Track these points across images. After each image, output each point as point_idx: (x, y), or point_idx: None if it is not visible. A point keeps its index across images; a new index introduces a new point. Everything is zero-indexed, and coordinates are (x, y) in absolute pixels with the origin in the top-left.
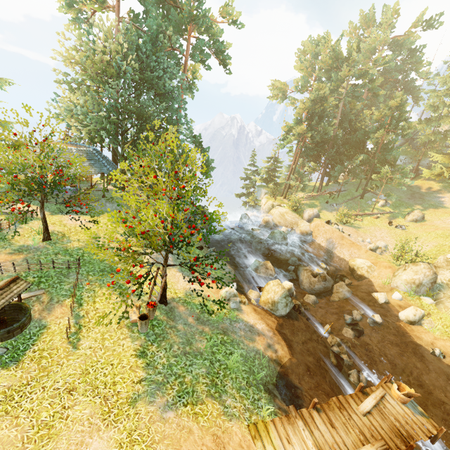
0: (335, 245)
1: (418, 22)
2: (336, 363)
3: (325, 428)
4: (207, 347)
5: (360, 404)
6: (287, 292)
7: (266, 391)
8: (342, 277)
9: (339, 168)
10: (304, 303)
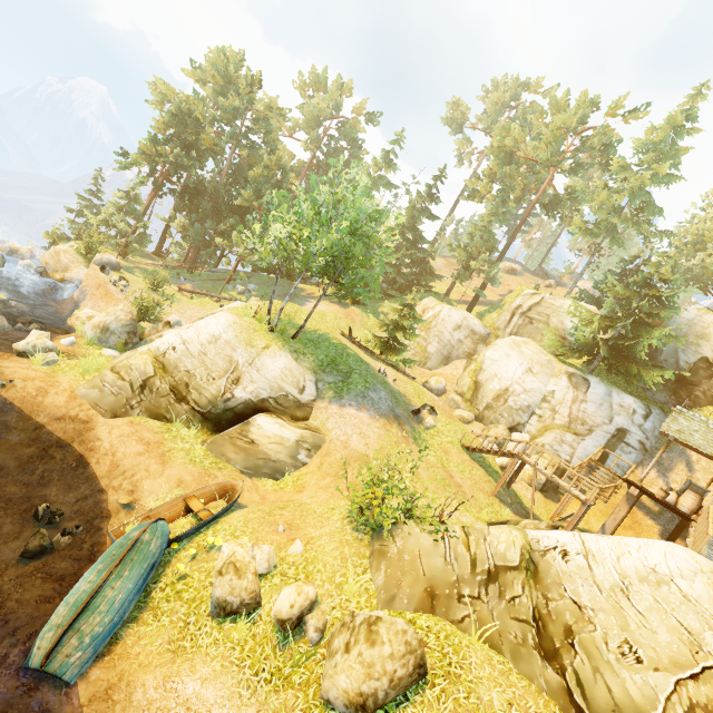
0: (87, 296)
1: (359, 108)
2: None
3: None
4: None
5: None
6: None
7: None
8: (35, 322)
9: (201, 228)
10: None
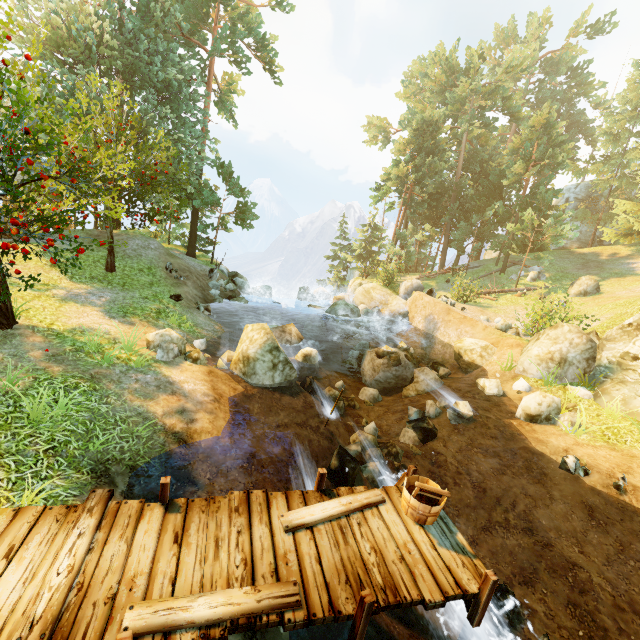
0: (438, 324)
1: (578, 26)
2: (336, 467)
3: (151, 541)
4: (6, 380)
5: (297, 510)
6: (274, 340)
7: (91, 472)
8: (437, 365)
9: (463, 226)
10: (355, 400)
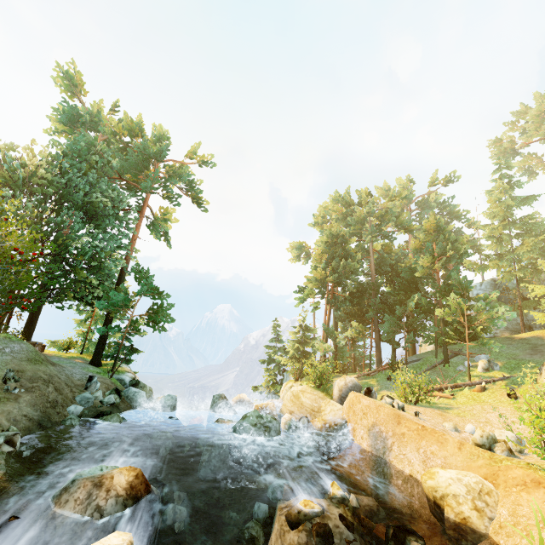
0: (388, 439)
1: (434, 179)
2: None
3: None
4: None
5: None
6: None
7: None
8: (403, 535)
9: (390, 318)
10: None
